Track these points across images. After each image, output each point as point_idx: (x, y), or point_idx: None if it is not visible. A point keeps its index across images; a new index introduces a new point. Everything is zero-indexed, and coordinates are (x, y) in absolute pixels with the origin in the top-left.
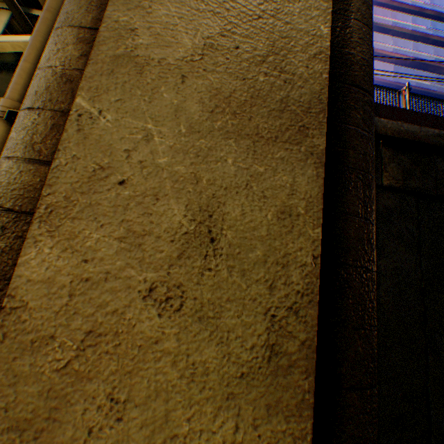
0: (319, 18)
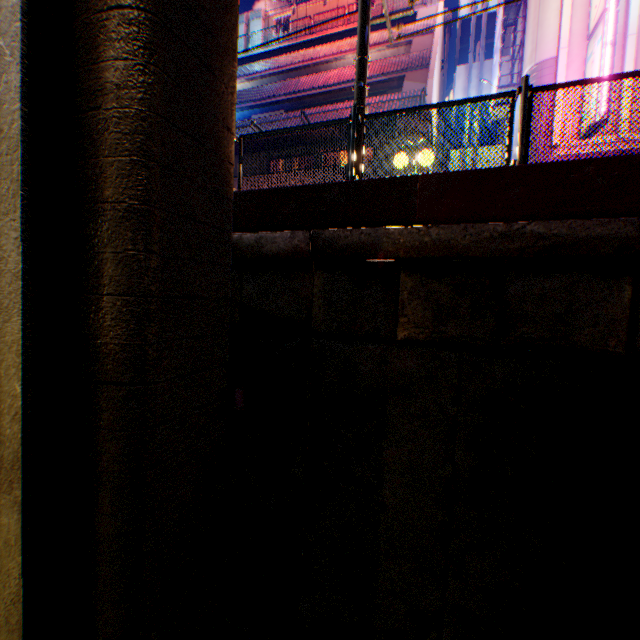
0: (17, 375)
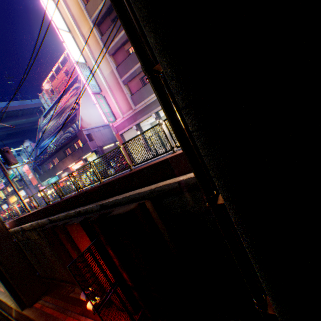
0: None
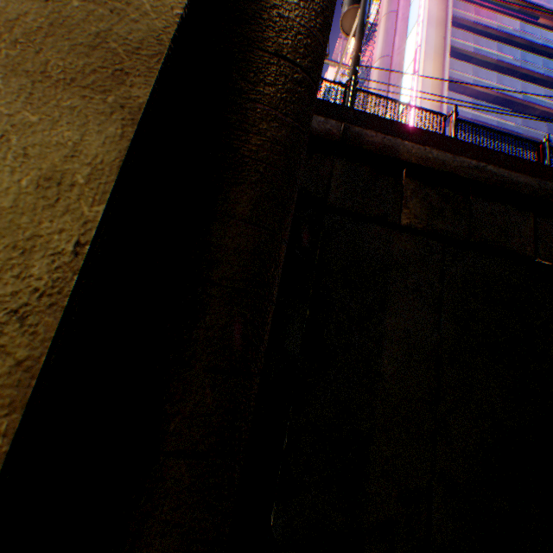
0: None
